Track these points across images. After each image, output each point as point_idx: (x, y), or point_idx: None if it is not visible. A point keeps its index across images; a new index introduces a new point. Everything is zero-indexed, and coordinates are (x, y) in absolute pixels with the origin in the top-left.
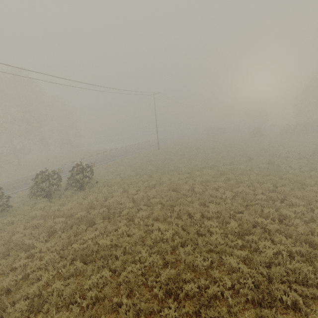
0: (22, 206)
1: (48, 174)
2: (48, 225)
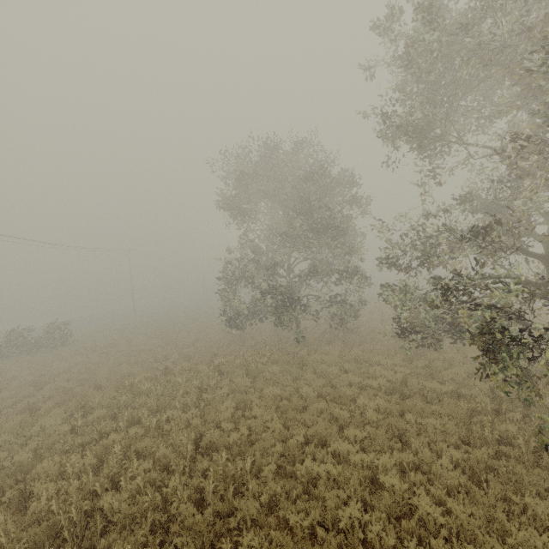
0: (0, 361)
1: (19, 334)
2: (59, 355)
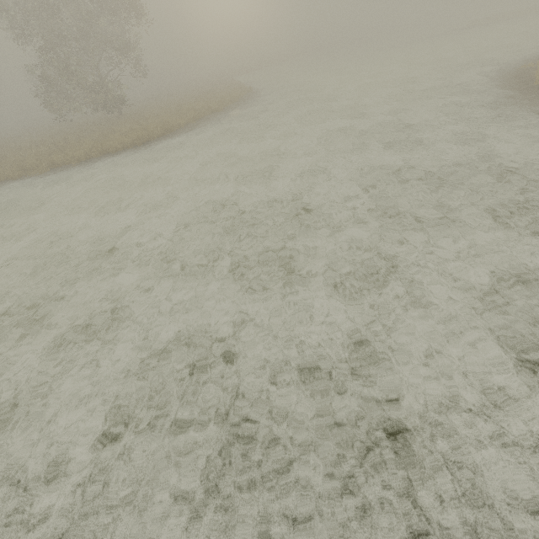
0: None
1: None
2: None
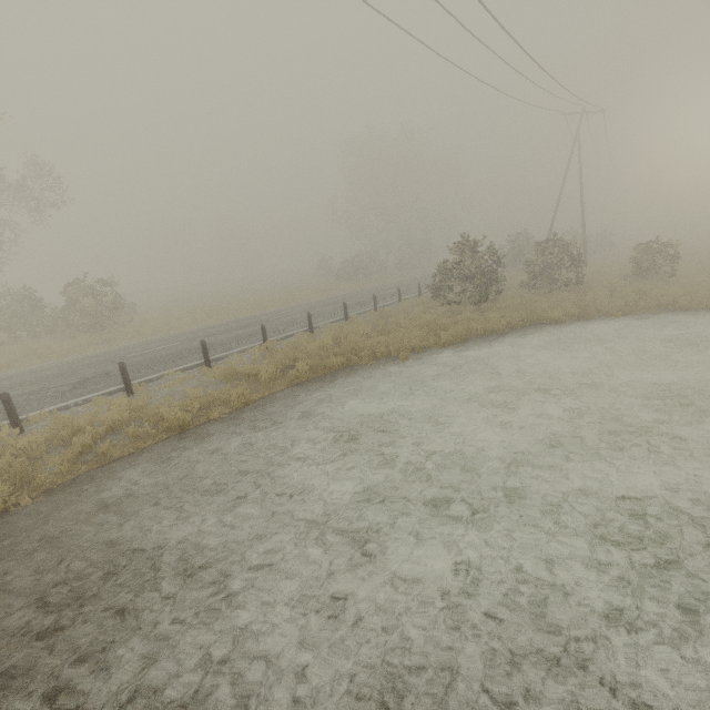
0: None
1: None
2: None
